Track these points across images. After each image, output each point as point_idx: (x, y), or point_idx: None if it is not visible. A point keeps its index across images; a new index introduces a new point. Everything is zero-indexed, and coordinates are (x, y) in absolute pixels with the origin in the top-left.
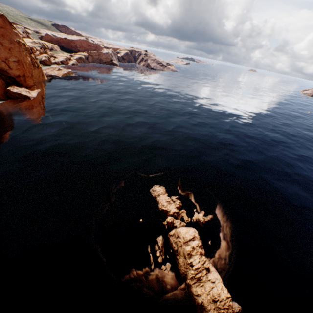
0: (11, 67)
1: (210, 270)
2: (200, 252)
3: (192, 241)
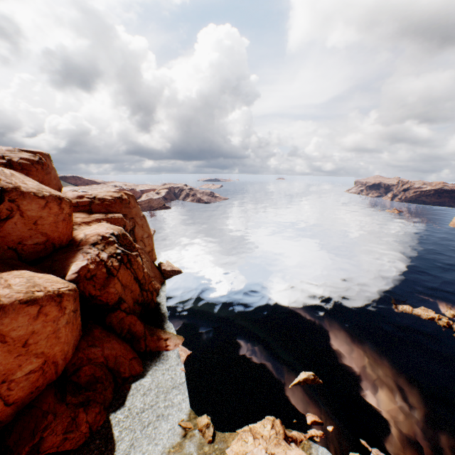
0: (145, 244)
1: None
2: None
3: None
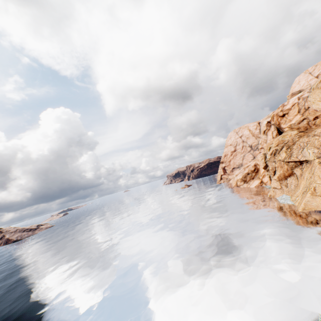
0: None
1: None
2: None
3: None
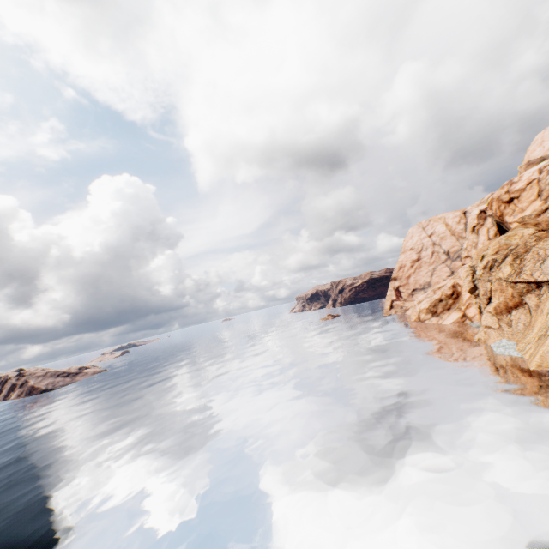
0: None
1: None
2: None
3: None
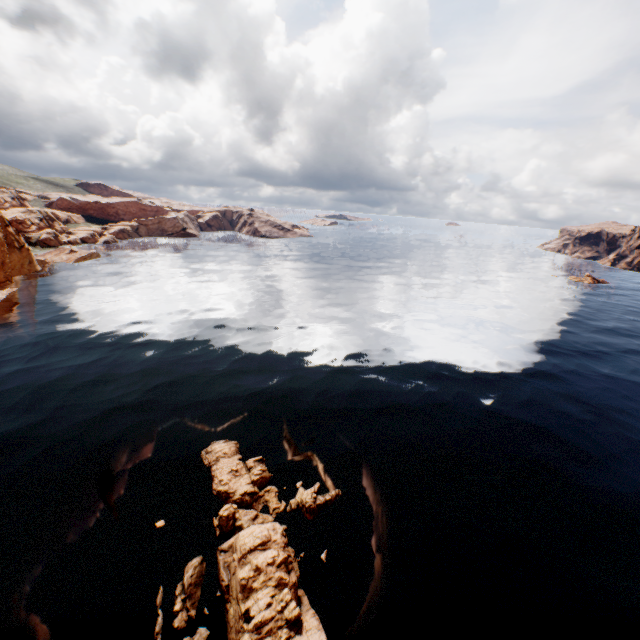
0: None
1: (304, 626)
2: (278, 578)
3: (260, 553)
